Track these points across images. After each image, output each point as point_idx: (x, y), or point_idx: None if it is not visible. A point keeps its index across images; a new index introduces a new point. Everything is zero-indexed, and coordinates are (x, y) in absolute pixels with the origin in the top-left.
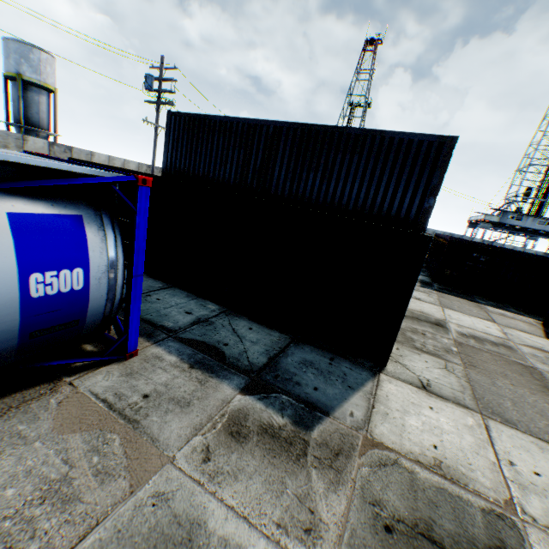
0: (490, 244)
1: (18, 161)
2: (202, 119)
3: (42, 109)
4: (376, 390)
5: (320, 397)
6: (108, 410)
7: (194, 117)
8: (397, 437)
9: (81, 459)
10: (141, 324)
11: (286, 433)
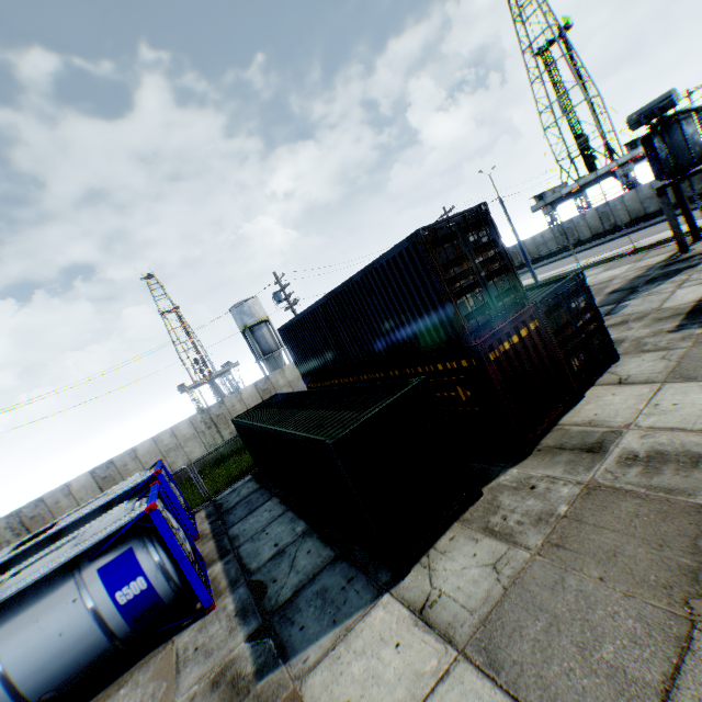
0: None
1: (89, 547)
2: (291, 324)
3: (267, 338)
4: (356, 622)
5: (297, 638)
6: (175, 662)
7: (288, 326)
8: (321, 688)
9: (146, 699)
10: (238, 570)
11: (243, 682)
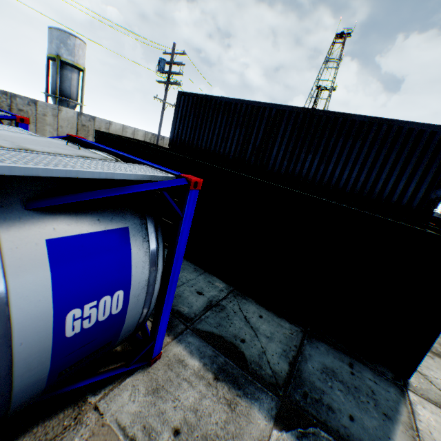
0: (439, 216)
1: (65, 175)
2: (209, 99)
3: (73, 84)
4: (414, 421)
5: (361, 434)
6: None
7: (201, 98)
8: None
9: None
10: None
11: None
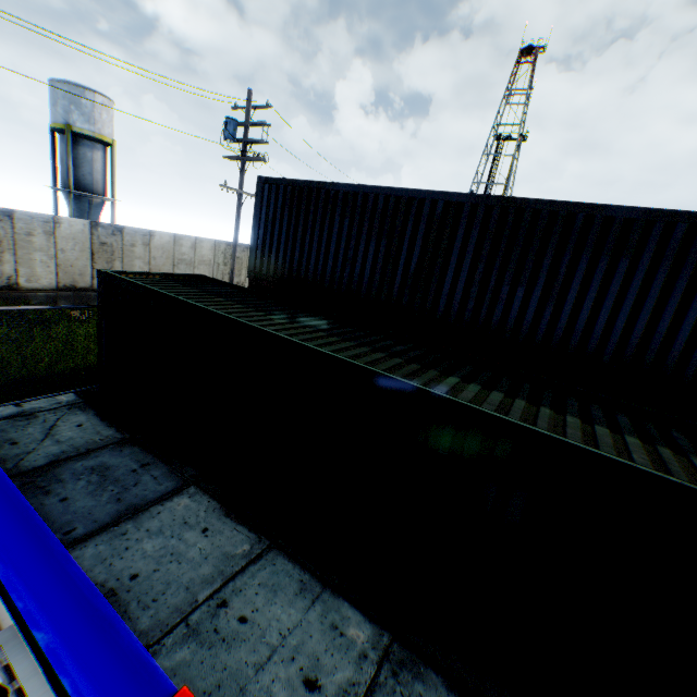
0: None
1: None
2: (314, 189)
3: (96, 168)
4: None
5: None
6: None
7: (300, 186)
8: None
9: None
10: None
11: None
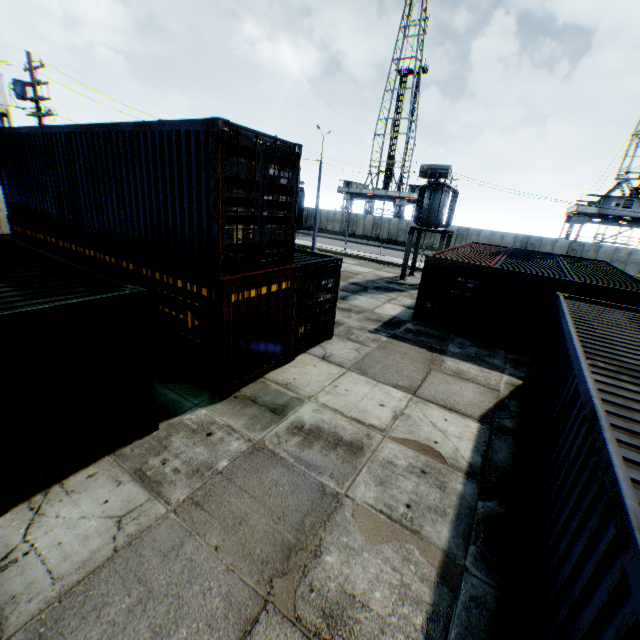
0: (581, 245)
1: None
2: (15, 134)
3: None
4: None
5: None
6: None
7: (9, 133)
8: None
9: None
10: None
11: None
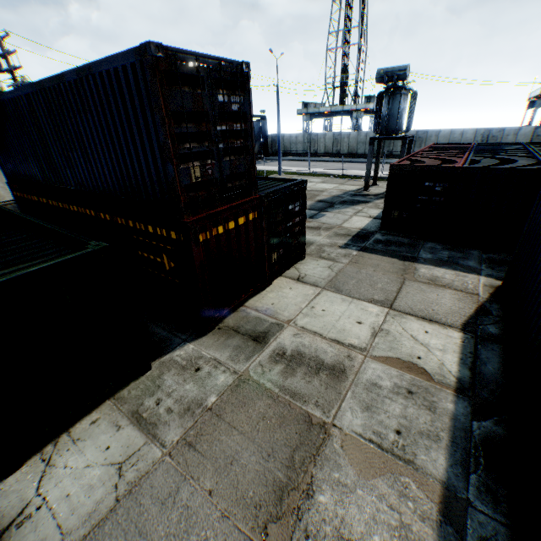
0: None
1: None
2: None
3: None
4: None
5: None
6: None
7: None
8: None
9: None
10: None
11: None
